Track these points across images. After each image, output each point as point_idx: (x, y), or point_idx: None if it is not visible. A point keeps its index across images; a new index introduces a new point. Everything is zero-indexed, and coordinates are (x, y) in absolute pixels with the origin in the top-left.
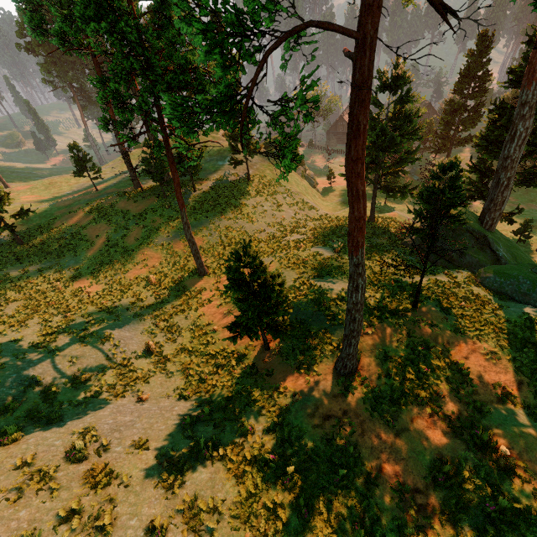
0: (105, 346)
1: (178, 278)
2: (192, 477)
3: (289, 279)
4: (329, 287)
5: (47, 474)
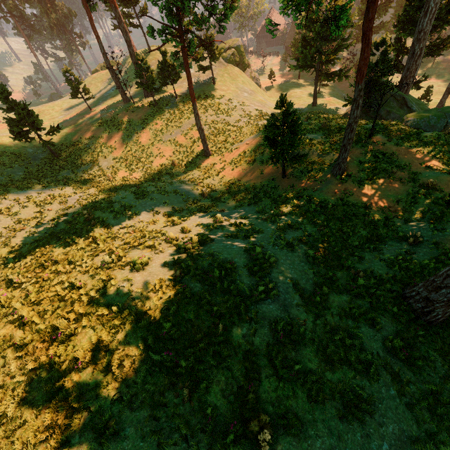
0: (178, 196)
1: (192, 161)
2: (281, 219)
3: None
4: (313, 137)
5: (213, 225)
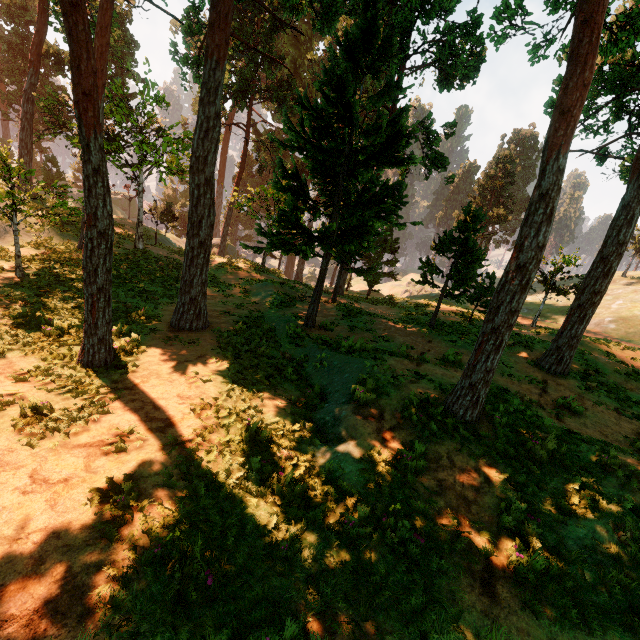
0: None
1: None
2: None
3: None
4: None
5: None
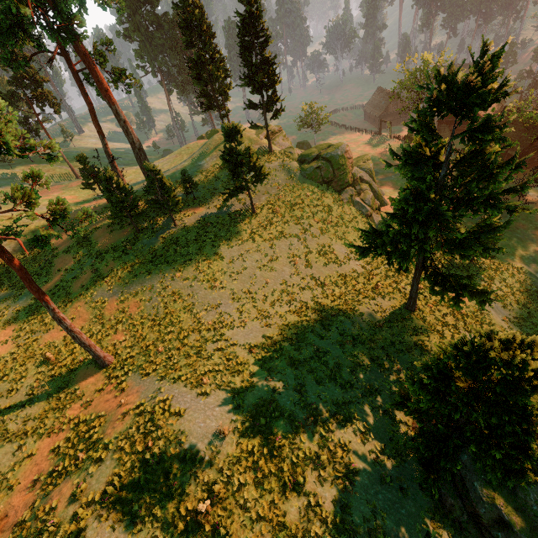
0: None
1: (78, 362)
2: None
3: (84, 494)
4: None
5: None
